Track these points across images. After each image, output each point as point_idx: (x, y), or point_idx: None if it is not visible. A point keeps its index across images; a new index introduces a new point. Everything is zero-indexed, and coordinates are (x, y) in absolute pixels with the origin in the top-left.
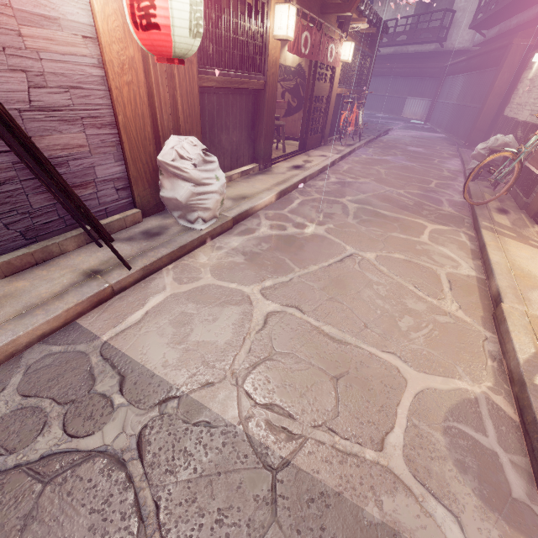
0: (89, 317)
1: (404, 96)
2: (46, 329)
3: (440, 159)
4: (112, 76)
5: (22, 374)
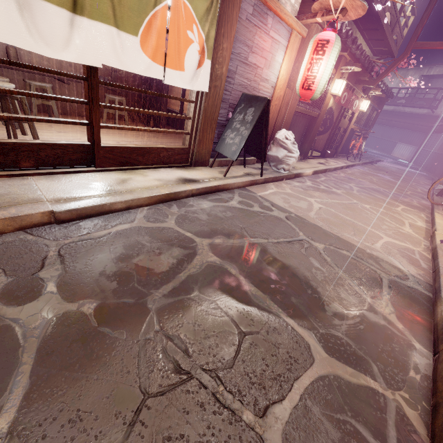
0: (249, 188)
1: (396, 141)
2: (240, 185)
3: (416, 183)
4: (273, 101)
5: (237, 194)
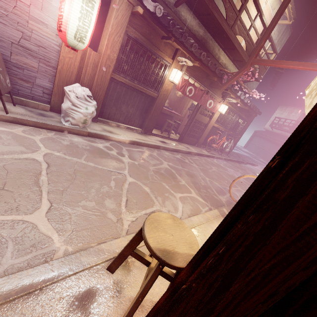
0: None
1: None
2: None
3: None
4: (63, 51)
5: None
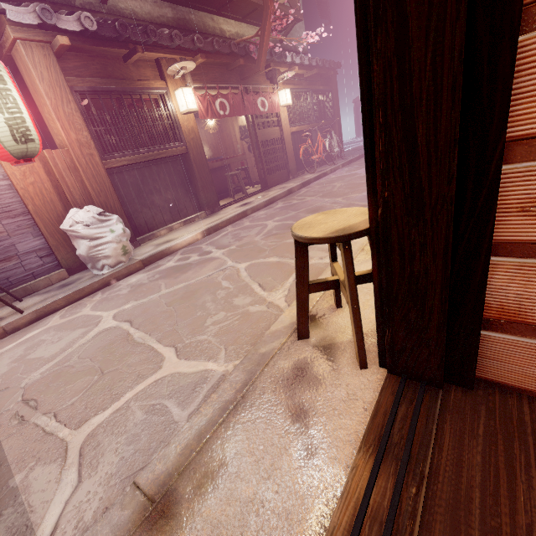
0: None
1: None
2: None
3: None
4: (16, 182)
5: None
